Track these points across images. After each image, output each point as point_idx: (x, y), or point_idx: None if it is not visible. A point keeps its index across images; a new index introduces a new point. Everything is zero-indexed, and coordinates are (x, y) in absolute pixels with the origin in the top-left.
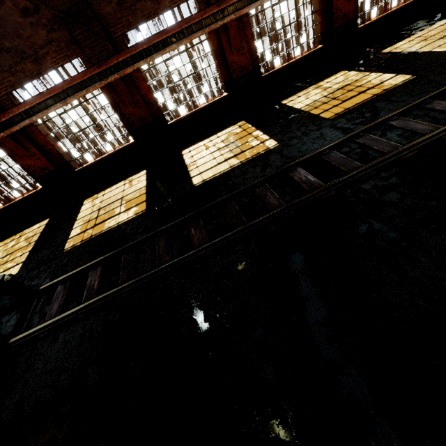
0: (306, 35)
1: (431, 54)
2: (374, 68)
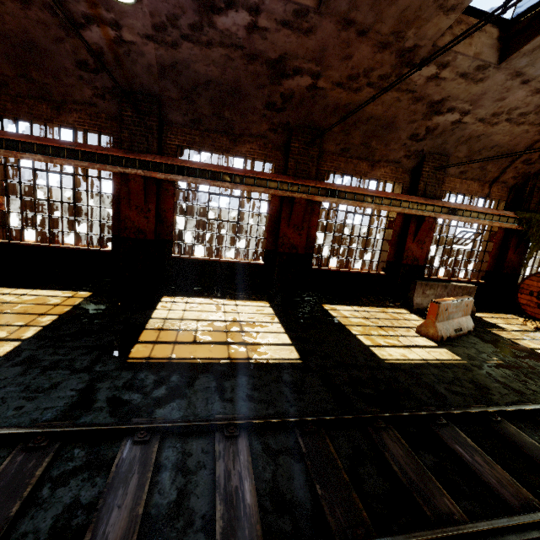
0: (246, 241)
1: (351, 340)
2: (289, 319)
